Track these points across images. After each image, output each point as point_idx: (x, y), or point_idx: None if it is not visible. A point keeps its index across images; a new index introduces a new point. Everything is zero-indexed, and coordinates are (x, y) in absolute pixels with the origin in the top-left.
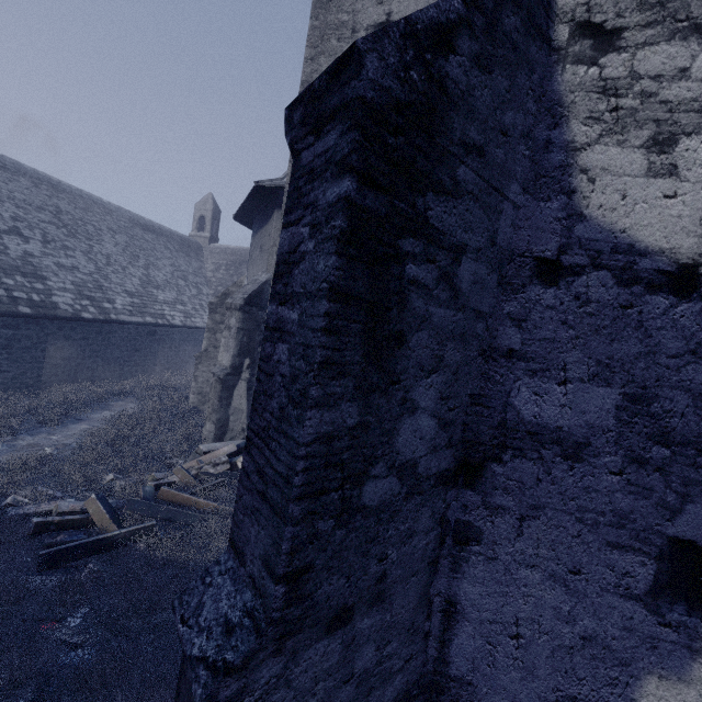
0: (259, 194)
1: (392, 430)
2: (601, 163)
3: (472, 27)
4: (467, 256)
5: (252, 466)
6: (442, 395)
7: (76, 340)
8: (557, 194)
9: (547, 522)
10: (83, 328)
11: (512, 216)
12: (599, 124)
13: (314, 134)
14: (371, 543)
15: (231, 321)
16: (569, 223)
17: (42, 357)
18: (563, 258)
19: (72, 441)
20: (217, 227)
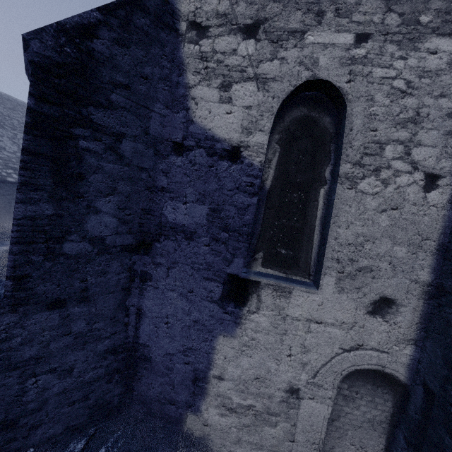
0: None
1: (81, 220)
2: (200, 95)
3: (110, 25)
4: (127, 139)
5: None
6: (119, 207)
7: (4, 195)
8: (182, 110)
9: (179, 269)
10: (9, 188)
11: (160, 120)
12: (199, 75)
13: (29, 75)
14: (73, 272)
15: None
16: (187, 124)
17: None
18: (184, 142)
19: None
20: None
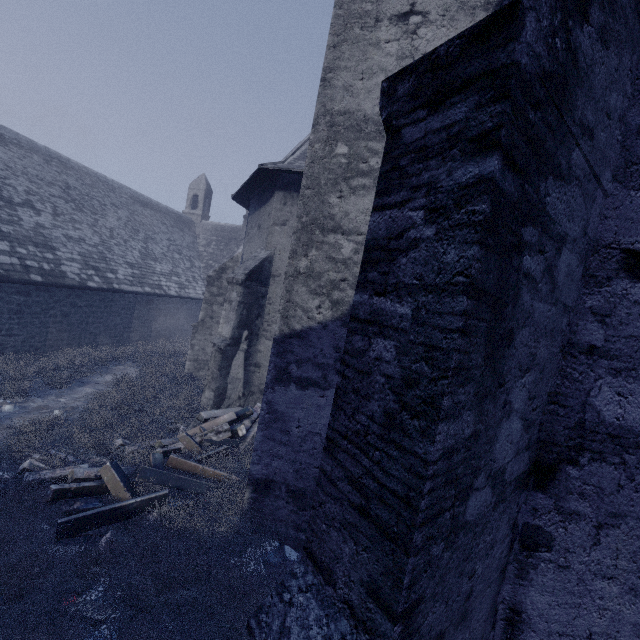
0: (260, 176)
1: (493, 437)
2: None
3: None
4: (566, 246)
5: (340, 472)
6: (530, 395)
7: (81, 307)
8: None
9: (629, 532)
10: (88, 296)
11: (601, 205)
12: None
13: (428, 107)
14: (466, 561)
15: (232, 295)
16: None
17: (50, 322)
18: None
19: (79, 404)
20: (209, 206)
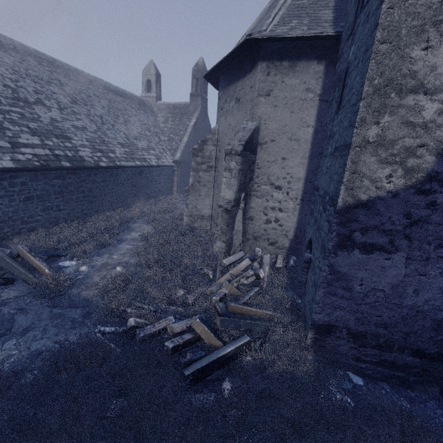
0: (242, 49)
1: None
2: None
3: None
4: None
5: None
6: None
7: (99, 183)
8: None
9: None
10: (102, 173)
11: None
12: None
13: None
14: None
15: (232, 164)
16: None
17: (81, 197)
18: None
19: (128, 259)
20: (159, 88)
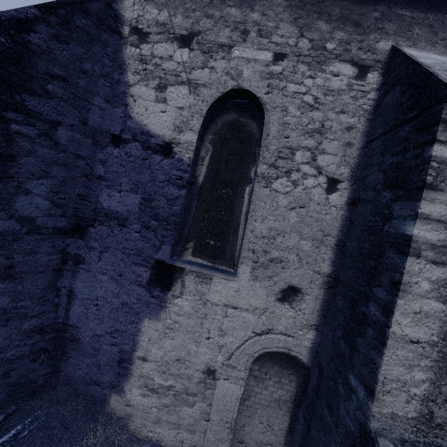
0: None
1: (10, 199)
2: (139, 94)
3: (48, 22)
4: (63, 127)
5: None
6: (53, 190)
7: None
8: (121, 105)
9: (111, 254)
10: None
11: (100, 113)
12: (139, 75)
13: None
14: None
15: None
16: (125, 119)
17: None
18: (122, 135)
19: None
20: None
